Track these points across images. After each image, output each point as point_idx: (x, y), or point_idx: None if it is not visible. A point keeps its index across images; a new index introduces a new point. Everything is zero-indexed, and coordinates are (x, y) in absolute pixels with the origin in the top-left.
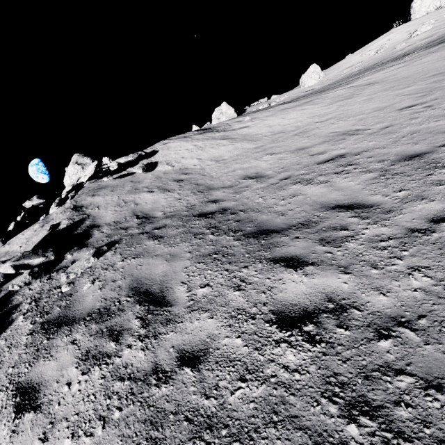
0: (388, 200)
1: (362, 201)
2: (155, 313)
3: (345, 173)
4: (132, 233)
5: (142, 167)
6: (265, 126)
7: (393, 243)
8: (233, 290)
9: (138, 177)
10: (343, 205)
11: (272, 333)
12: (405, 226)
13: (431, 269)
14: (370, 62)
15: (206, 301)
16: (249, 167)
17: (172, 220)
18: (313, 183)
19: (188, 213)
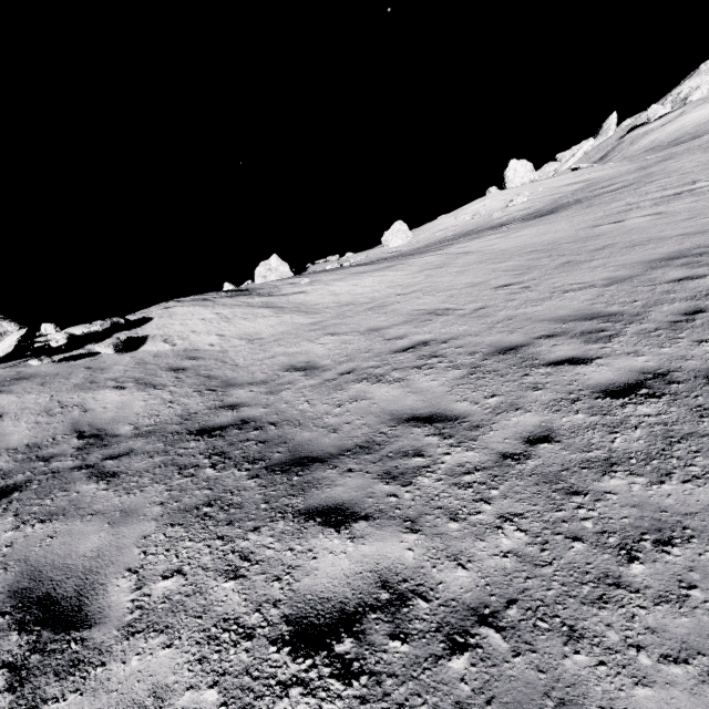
0: (477, 410)
1: (445, 411)
2: (49, 648)
3: (427, 368)
4: (58, 469)
5: (114, 343)
6: (330, 293)
7: (481, 477)
8: (223, 580)
9: (104, 361)
10: (421, 416)
11: (278, 666)
12: (495, 449)
13: (525, 517)
14: (466, 227)
15: (168, 608)
16: (297, 352)
17: (148, 440)
18: (384, 382)
19: (180, 427)
